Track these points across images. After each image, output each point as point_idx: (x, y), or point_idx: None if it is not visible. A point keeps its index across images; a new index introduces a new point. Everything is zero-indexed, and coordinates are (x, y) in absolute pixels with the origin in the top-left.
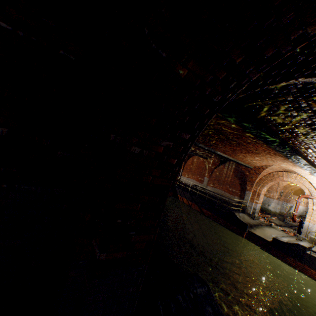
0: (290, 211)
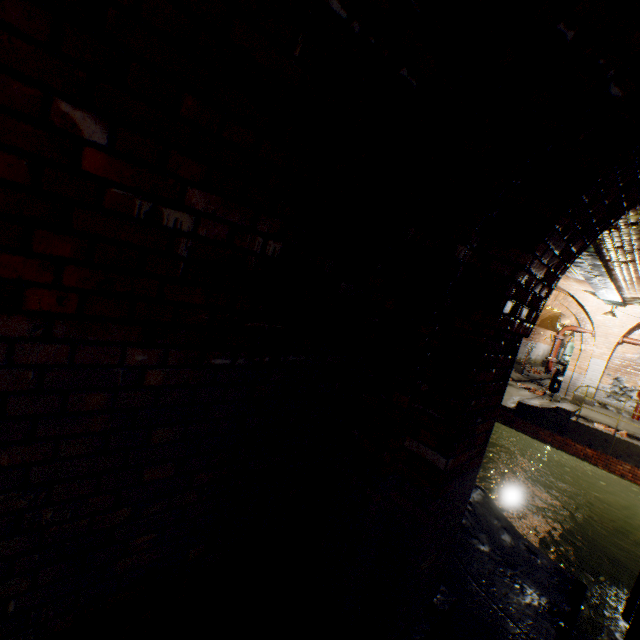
0: (530, 355)
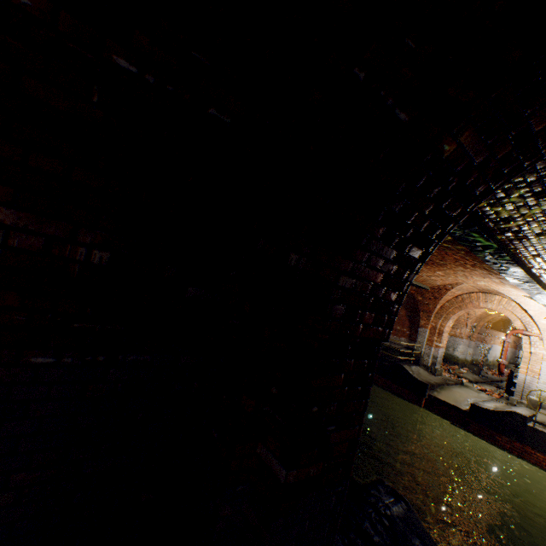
0: (487, 356)
